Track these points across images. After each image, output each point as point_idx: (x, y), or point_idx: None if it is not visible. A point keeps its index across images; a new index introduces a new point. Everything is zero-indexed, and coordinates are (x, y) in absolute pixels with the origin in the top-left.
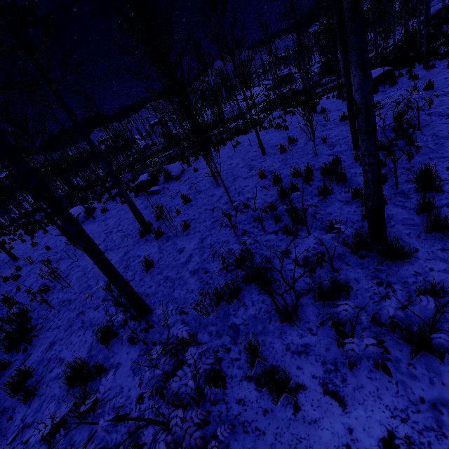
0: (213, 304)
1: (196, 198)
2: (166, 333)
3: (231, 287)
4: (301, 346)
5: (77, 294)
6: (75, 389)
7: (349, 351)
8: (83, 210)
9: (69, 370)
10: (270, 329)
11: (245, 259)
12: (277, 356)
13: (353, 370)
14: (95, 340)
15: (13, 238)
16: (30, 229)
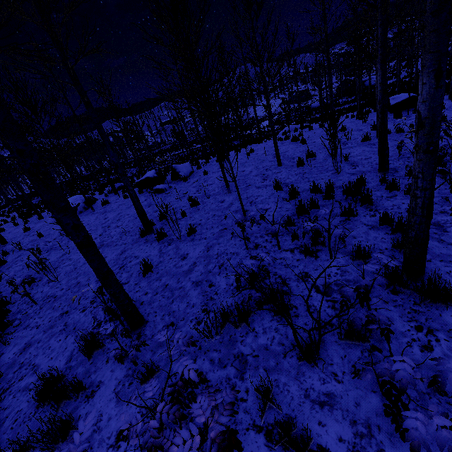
0: (218, 325)
1: (204, 202)
2: (160, 352)
3: (241, 309)
4: (323, 395)
5: (64, 290)
6: (45, 406)
7: (412, 431)
8: (82, 199)
9: (41, 381)
10: (285, 366)
11: (257, 276)
12: (293, 404)
13: (393, 439)
14: (77, 348)
15: (6, 220)
16: (25, 213)
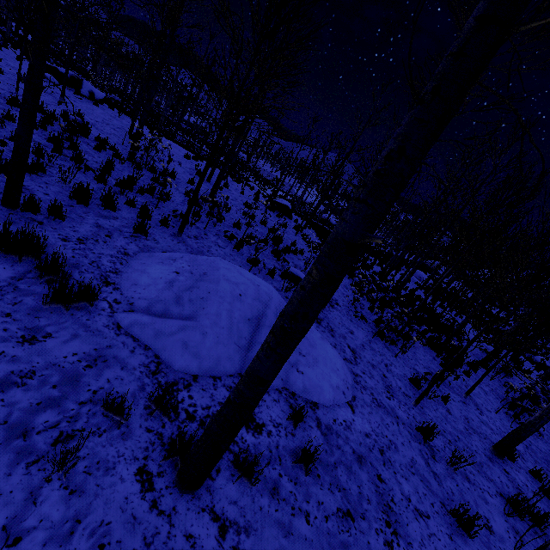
0: None
1: None
2: None
3: None
4: None
5: None
6: None
7: None
8: None
9: None
10: None
11: None
12: None
13: None
14: None
15: None
16: None
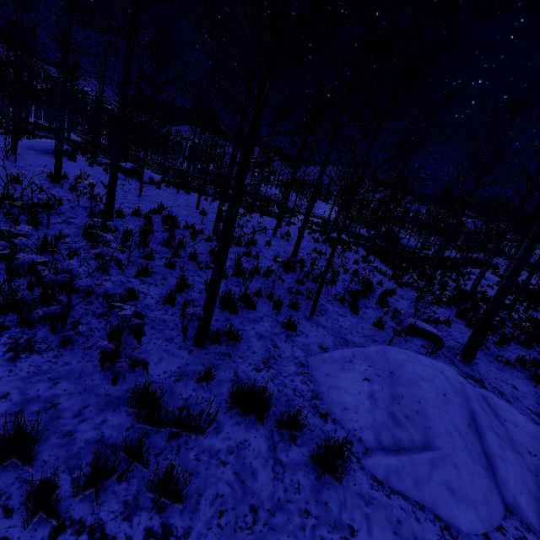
0: None
1: (118, 191)
2: None
3: (15, 198)
4: None
5: None
6: None
7: None
8: None
9: None
10: None
11: (53, 206)
12: None
13: None
14: None
15: None
16: None
